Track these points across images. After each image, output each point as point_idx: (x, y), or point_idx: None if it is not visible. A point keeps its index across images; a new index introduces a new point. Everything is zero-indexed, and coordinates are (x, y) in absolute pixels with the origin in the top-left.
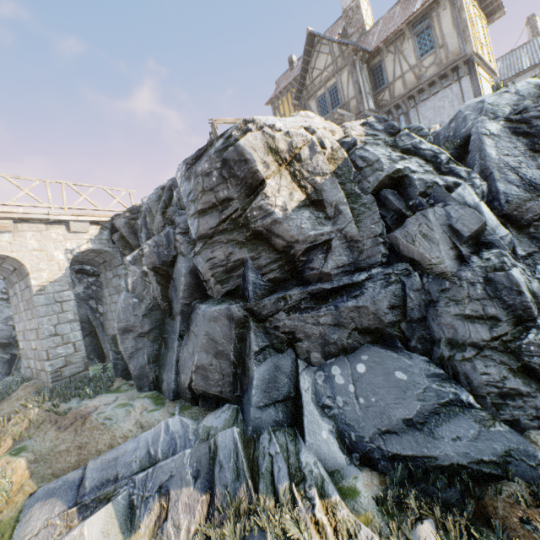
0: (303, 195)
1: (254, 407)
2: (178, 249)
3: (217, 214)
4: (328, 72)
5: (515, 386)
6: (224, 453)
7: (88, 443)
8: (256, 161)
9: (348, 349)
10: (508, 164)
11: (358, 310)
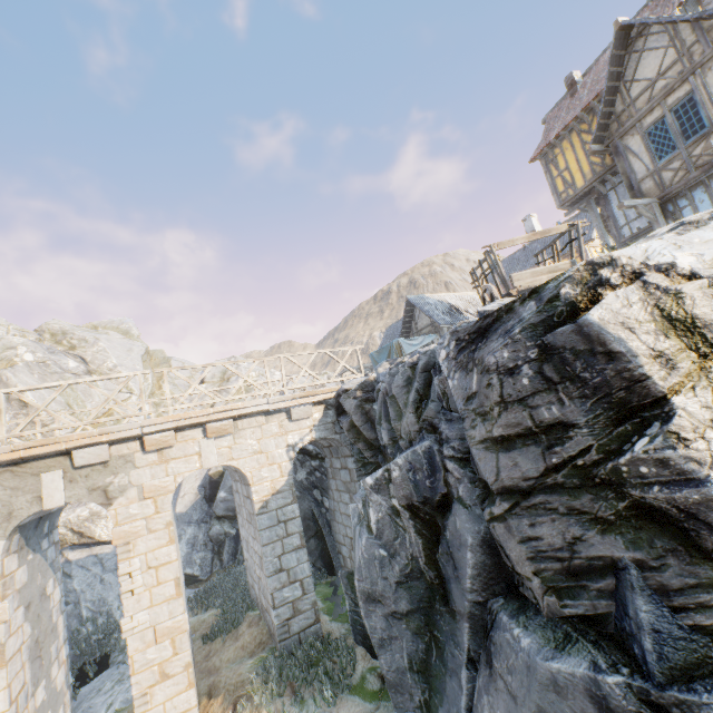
0: None
1: None
2: (452, 489)
3: (537, 452)
4: (669, 79)
5: None
6: None
7: None
8: (638, 355)
9: None
10: None
11: None
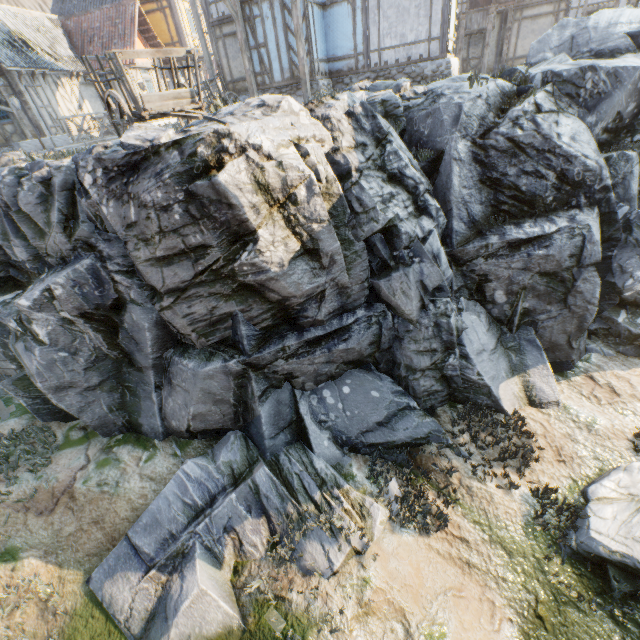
0: (299, 245)
1: (268, 439)
2: (125, 295)
3: (189, 264)
4: None
5: (436, 388)
6: (265, 488)
7: (102, 516)
8: (245, 206)
9: (336, 376)
10: (464, 198)
11: (347, 351)
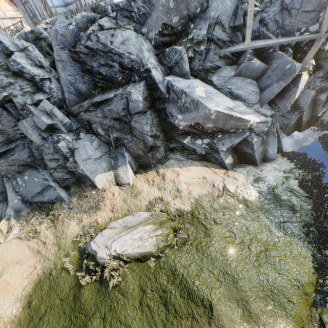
0: None
1: None
2: None
3: None
4: None
5: (67, 177)
6: None
7: None
8: None
9: (21, 172)
10: (71, 81)
11: (15, 160)
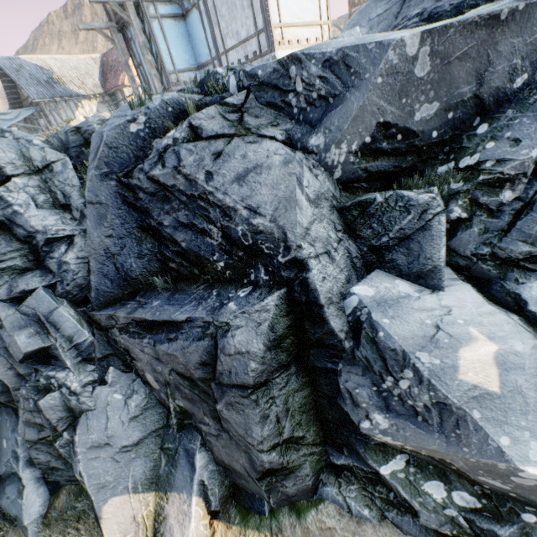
0: None
1: None
2: None
3: None
4: None
5: (57, 465)
6: None
7: None
8: None
9: None
10: (110, 249)
11: None
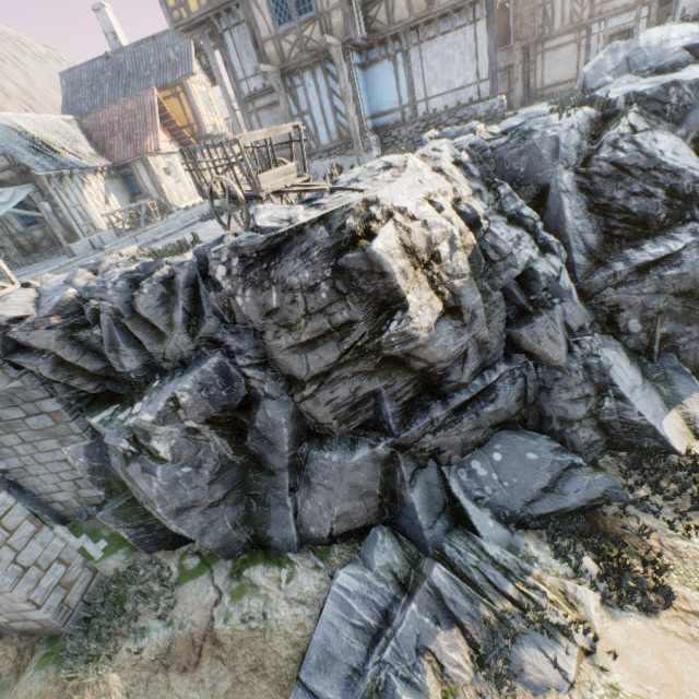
0: (442, 304)
1: (426, 530)
2: (258, 390)
3: (334, 345)
4: None
5: (595, 438)
6: (448, 591)
7: (259, 660)
8: (396, 273)
9: (483, 443)
10: (577, 229)
11: (495, 413)
